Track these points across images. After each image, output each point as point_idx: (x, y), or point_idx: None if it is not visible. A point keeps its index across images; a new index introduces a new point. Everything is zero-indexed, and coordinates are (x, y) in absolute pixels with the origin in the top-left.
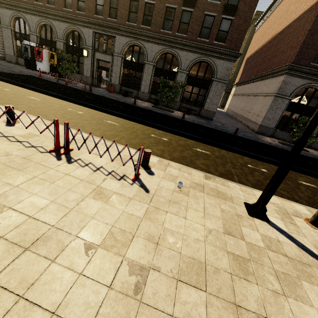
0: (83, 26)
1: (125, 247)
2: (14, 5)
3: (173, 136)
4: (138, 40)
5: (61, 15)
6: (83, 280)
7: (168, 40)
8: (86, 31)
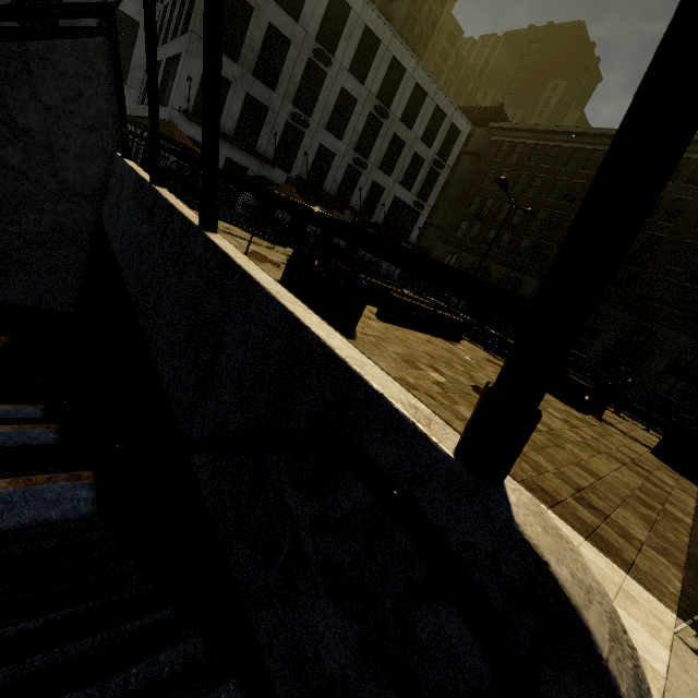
0: (528, 274)
1: (621, 423)
2: (456, 244)
3: (636, 416)
4: (601, 304)
5: (507, 261)
6: (610, 418)
7: (649, 313)
8: (529, 279)
